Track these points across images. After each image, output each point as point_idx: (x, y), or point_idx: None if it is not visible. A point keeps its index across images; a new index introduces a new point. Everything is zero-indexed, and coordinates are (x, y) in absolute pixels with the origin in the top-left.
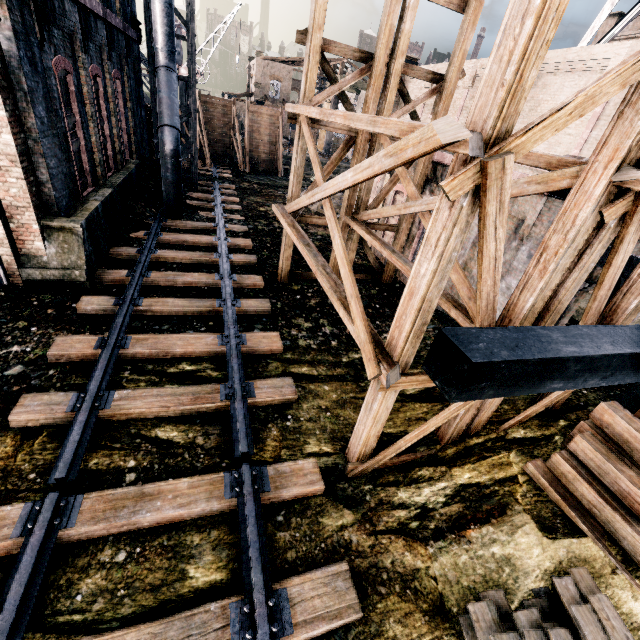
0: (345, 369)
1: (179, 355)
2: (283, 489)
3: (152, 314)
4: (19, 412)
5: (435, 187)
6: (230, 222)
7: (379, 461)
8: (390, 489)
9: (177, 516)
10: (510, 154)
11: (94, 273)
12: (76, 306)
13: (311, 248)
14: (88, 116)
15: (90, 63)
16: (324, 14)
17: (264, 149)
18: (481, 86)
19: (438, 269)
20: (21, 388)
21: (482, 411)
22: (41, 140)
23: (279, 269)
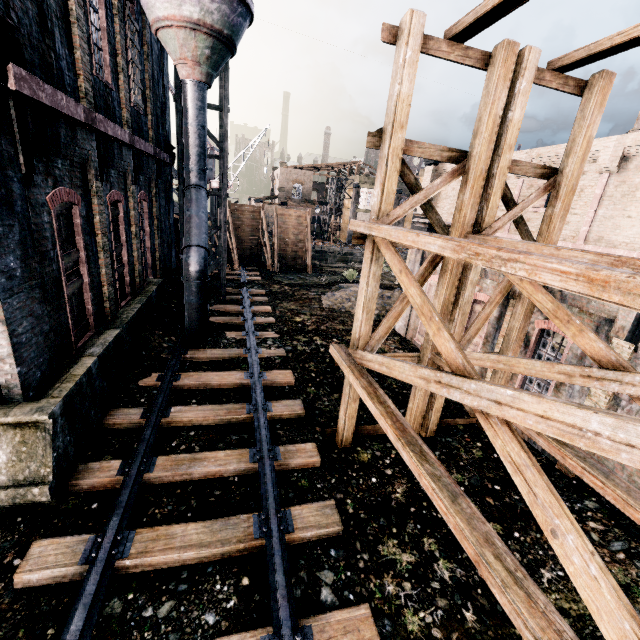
0: None
1: None
2: None
3: (145, 569)
4: None
5: None
6: (263, 344)
7: None
8: None
9: None
10: None
11: (70, 472)
12: (13, 576)
13: (433, 467)
14: (98, 247)
15: (109, 190)
16: (408, 109)
17: (292, 247)
18: None
19: None
20: None
21: None
22: (3, 302)
23: (338, 428)
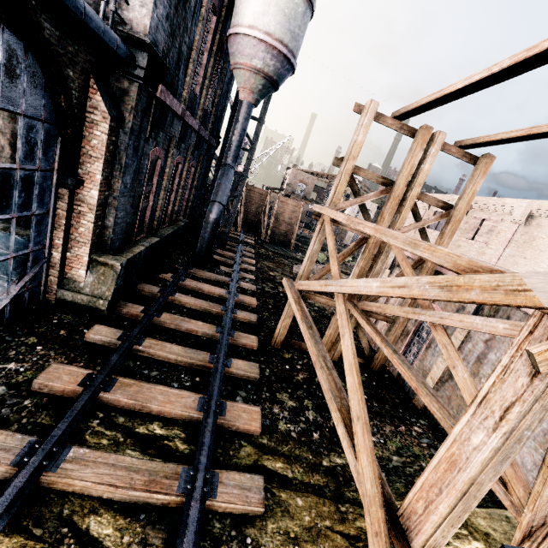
0: (324, 477)
1: (154, 412)
2: None
3: (147, 356)
4: None
5: None
6: (243, 279)
7: None
8: None
9: None
10: None
11: (116, 303)
12: (86, 333)
13: (313, 332)
14: (162, 187)
15: (178, 155)
16: (359, 150)
17: (284, 227)
18: None
19: (502, 447)
20: None
21: None
22: (119, 198)
23: (275, 334)
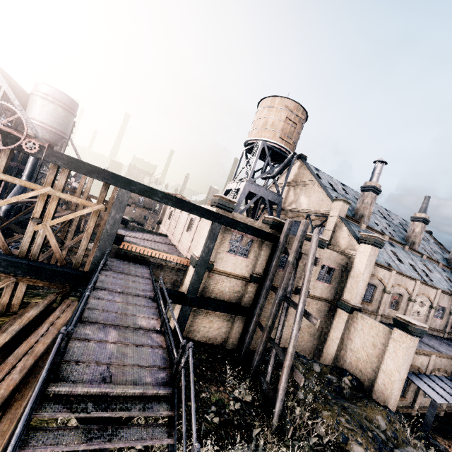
0: None
1: None
2: None
3: None
4: None
5: None
6: None
7: None
8: None
9: None
10: None
11: None
12: None
13: None
14: None
15: None
16: None
17: None
18: None
19: None
20: None
21: (14, 298)
22: None
23: None
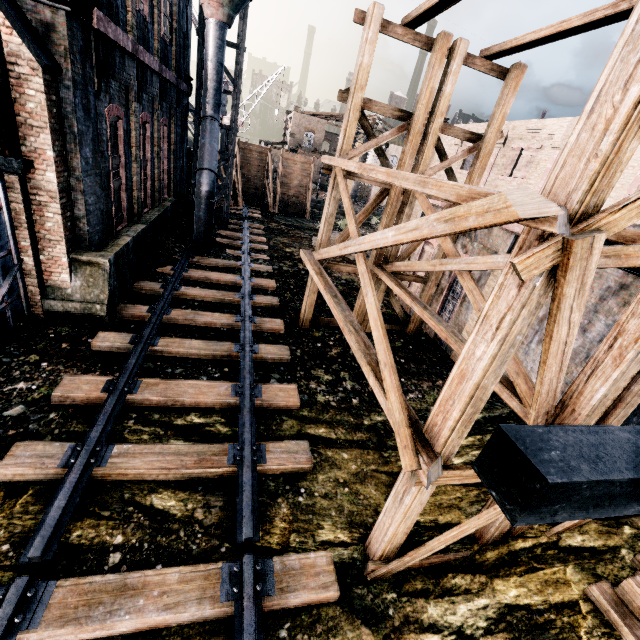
0: (366, 434)
1: (189, 405)
2: (290, 593)
3: (167, 355)
4: (7, 464)
5: (468, 241)
6: (256, 261)
7: (406, 563)
8: (418, 601)
9: (161, 621)
10: (601, 233)
11: (115, 307)
12: (91, 342)
13: (339, 300)
14: (132, 157)
15: (141, 111)
16: (367, 76)
17: (294, 193)
18: (564, 155)
19: (498, 353)
20: (17, 432)
21: None
22: (83, 179)
23: (301, 314)
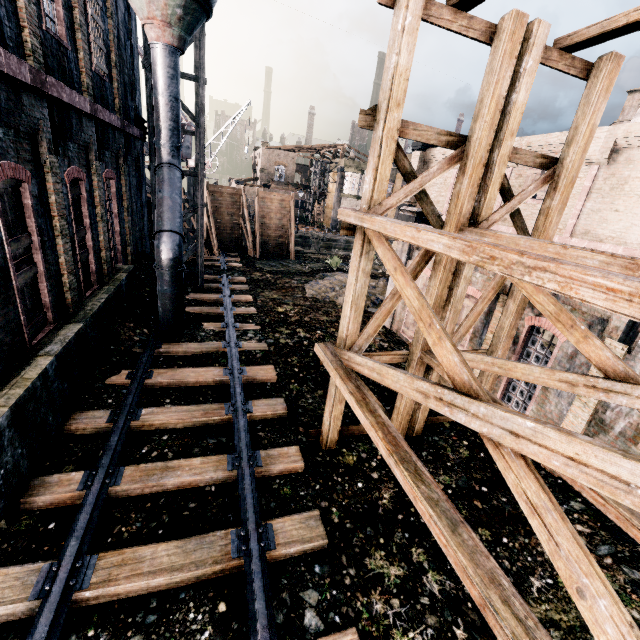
0: None
1: None
2: None
3: (109, 599)
4: None
5: None
6: (244, 337)
7: None
8: None
9: None
10: None
11: (23, 488)
12: None
13: (430, 488)
14: (55, 231)
15: (67, 166)
16: (405, 85)
17: (274, 233)
18: None
19: None
20: None
21: None
22: None
23: (323, 430)
